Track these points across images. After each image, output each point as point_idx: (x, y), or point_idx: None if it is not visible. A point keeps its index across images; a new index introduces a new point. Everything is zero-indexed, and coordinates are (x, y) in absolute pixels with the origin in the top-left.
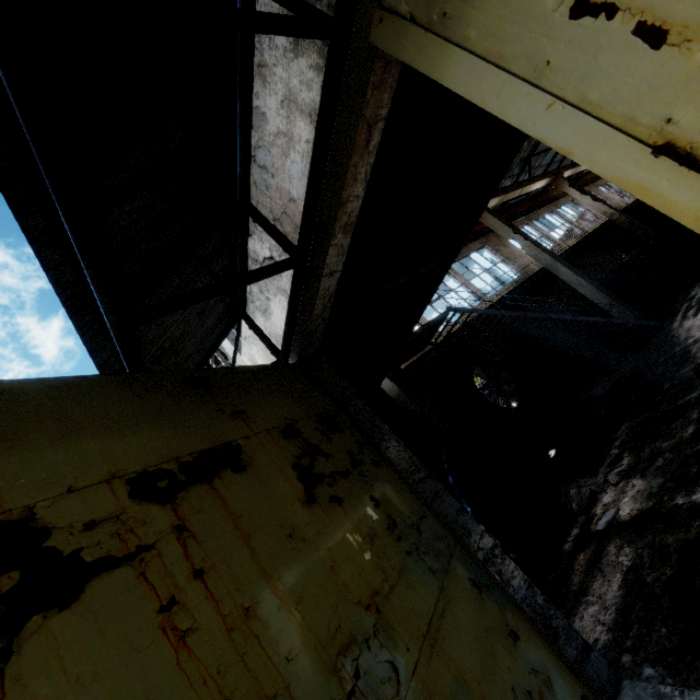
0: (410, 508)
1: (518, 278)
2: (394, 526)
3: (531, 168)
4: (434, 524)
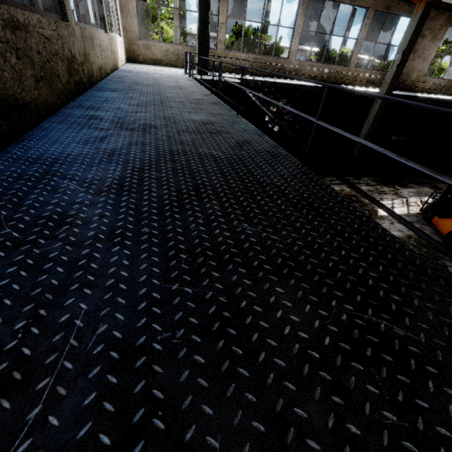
0: None
1: None
2: None
3: None
4: None
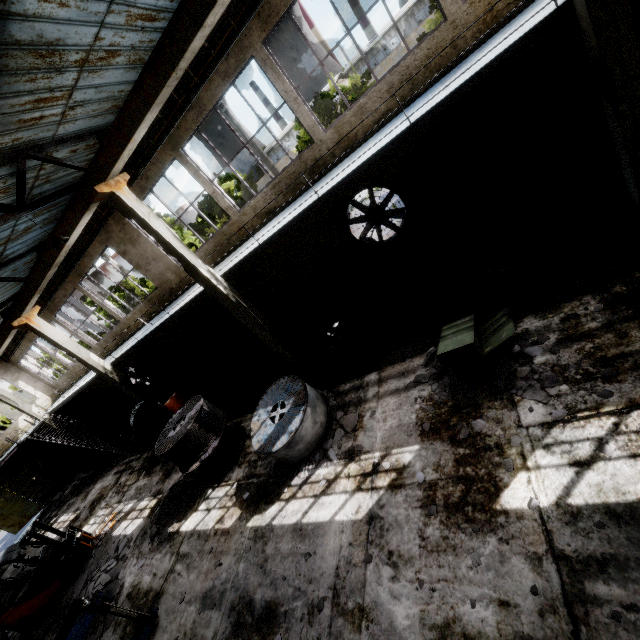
0: (12, 495)
1: (151, 296)
2: (7, 499)
3: (50, 163)
4: (17, 496)
